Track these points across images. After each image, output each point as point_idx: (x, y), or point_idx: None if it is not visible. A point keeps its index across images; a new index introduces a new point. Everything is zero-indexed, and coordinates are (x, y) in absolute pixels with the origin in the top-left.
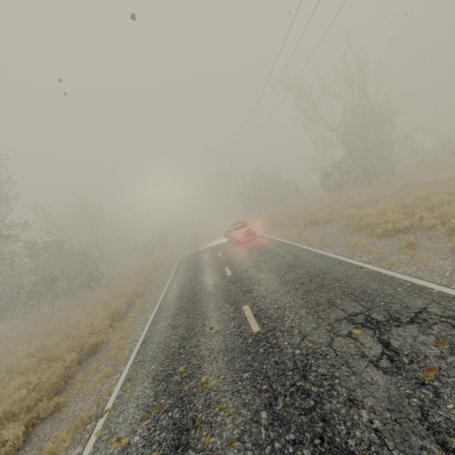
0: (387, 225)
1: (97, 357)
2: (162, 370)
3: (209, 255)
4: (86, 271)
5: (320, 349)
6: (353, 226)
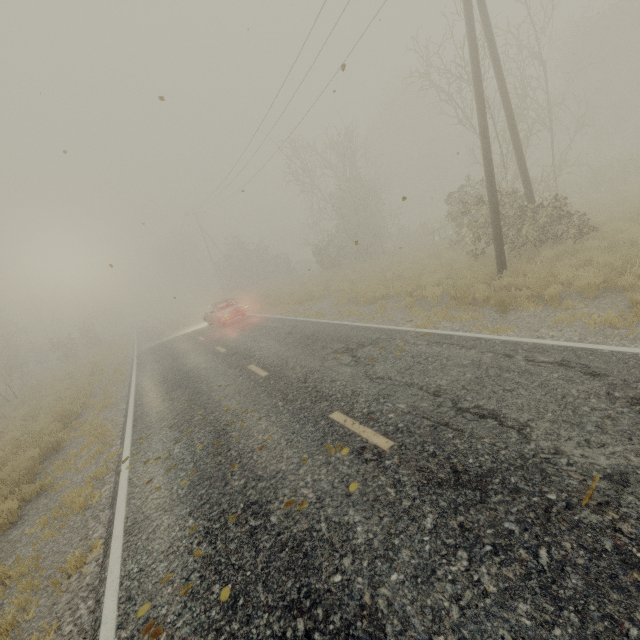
0: (369, 294)
1: (66, 452)
2: (178, 421)
3: (186, 342)
4: None
5: (315, 369)
6: (345, 298)
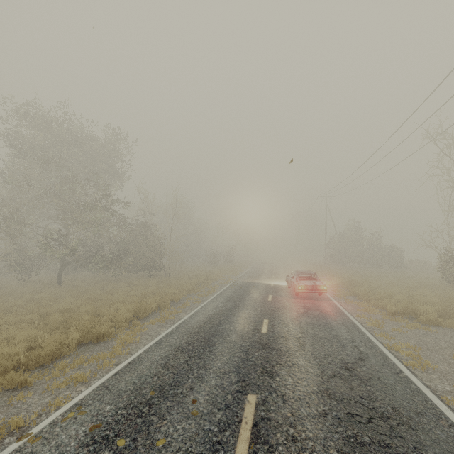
0: None
1: (94, 349)
2: (108, 423)
3: (259, 293)
4: (152, 256)
5: None
6: None
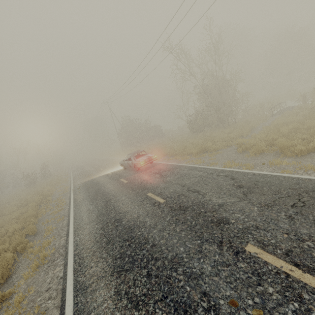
0: (303, 147)
1: None
2: None
3: (111, 182)
4: None
5: None
6: (256, 150)
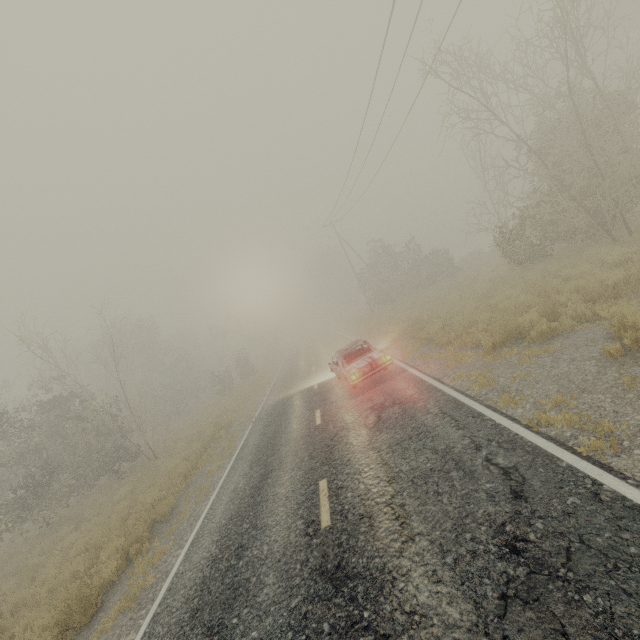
0: None
1: None
2: None
3: (300, 417)
4: (108, 444)
5: None
6: None
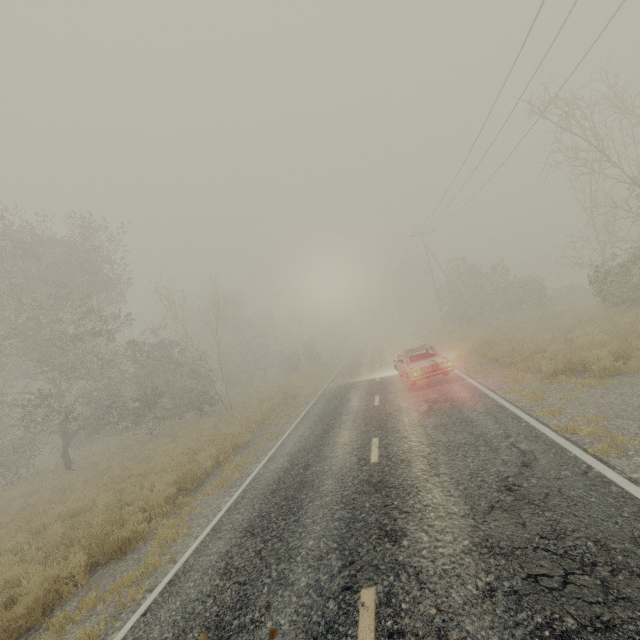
0: None
1: (117, 569)
2: None
3: (361, 398)
4: (199, 387)
5: None
6: None
